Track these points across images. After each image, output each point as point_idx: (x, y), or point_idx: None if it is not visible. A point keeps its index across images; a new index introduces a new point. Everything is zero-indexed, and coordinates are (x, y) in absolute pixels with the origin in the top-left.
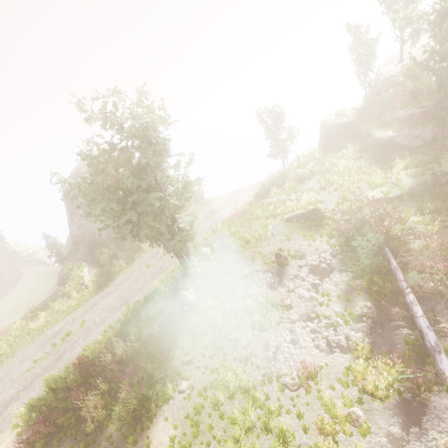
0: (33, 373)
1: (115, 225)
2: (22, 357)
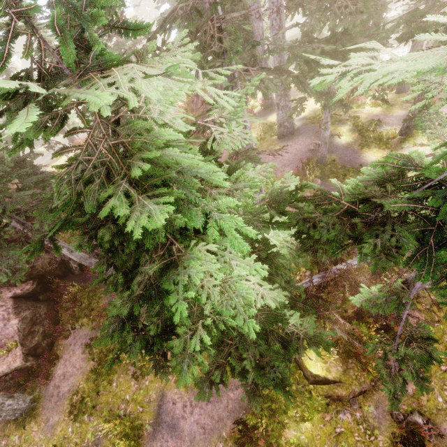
0: None
1: None
2: None
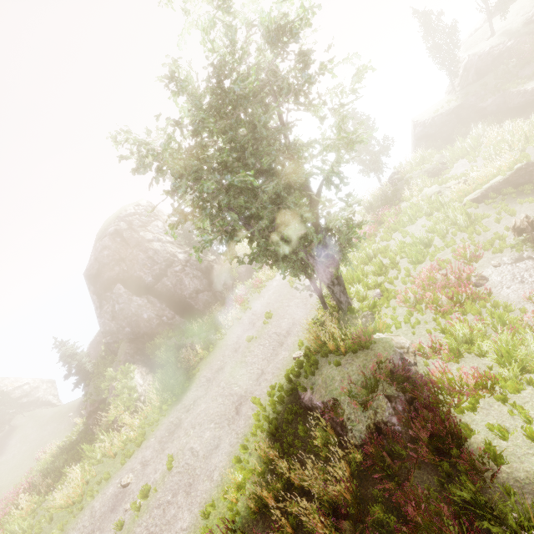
0: None
1: (166, 304)
2: None
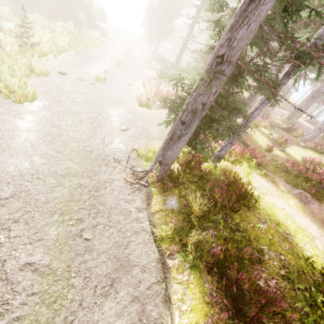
0: (130, 58)
1: None
2: (109, 49)
